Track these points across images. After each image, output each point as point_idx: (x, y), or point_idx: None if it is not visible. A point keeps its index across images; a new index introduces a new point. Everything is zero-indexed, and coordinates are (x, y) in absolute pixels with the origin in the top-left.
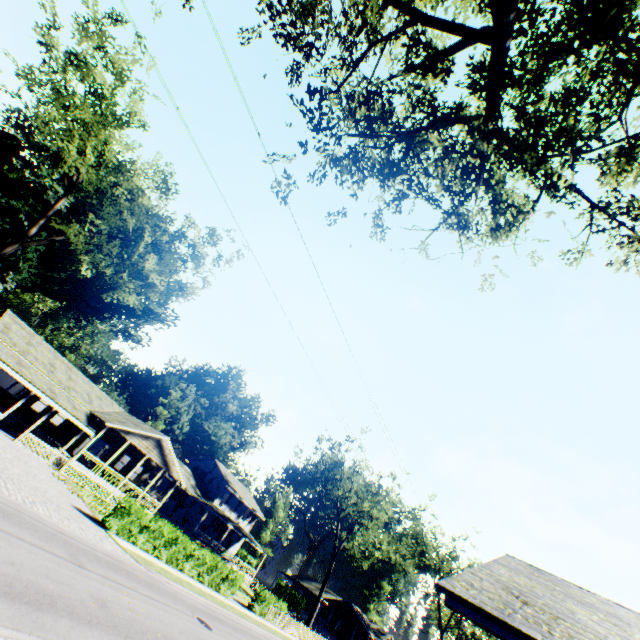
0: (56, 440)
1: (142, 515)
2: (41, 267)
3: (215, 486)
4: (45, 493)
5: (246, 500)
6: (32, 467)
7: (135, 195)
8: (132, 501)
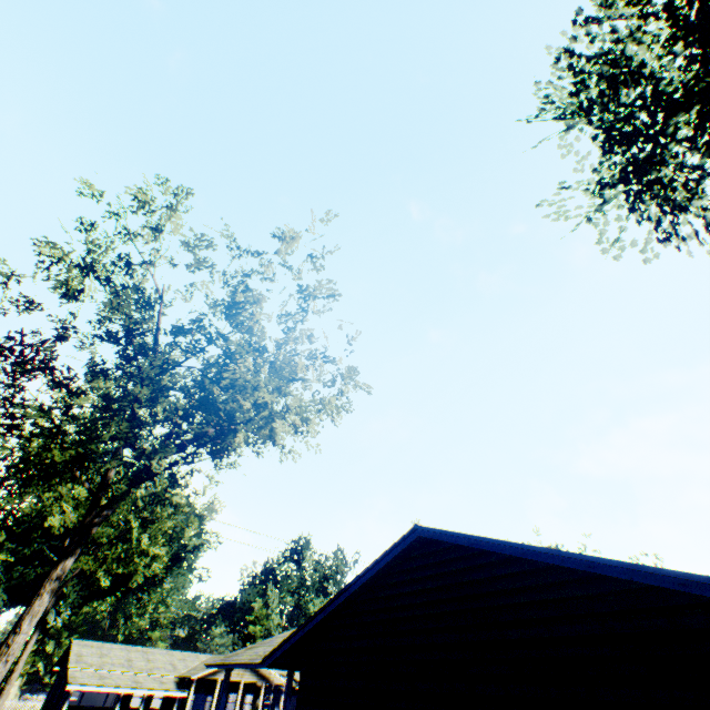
0: None
1: None
2: (83, 579)
3: None
4: None
5: None
6: None
7: None
8: None
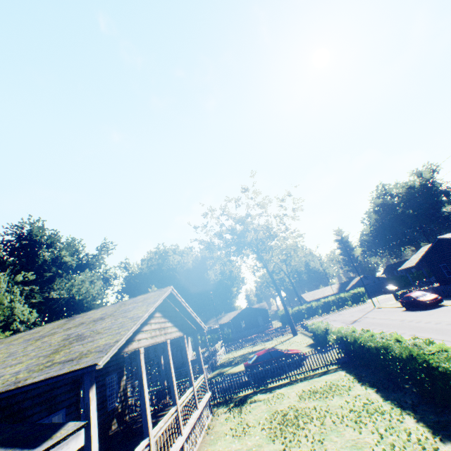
0: None
1: None
2: None
3: None
4: None
5: None
6: None
7: None
8: None
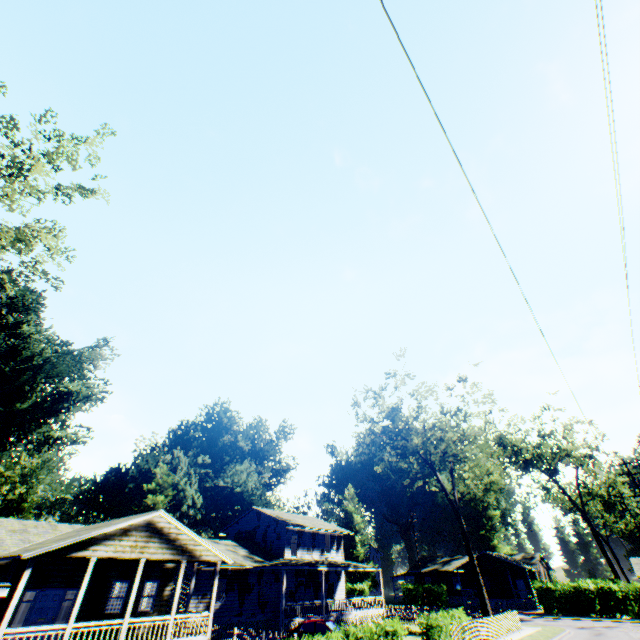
0: None
1: None
2: None
3: (273, 537)
4: None
5: (319, 527)
6: None
7: None
8: None
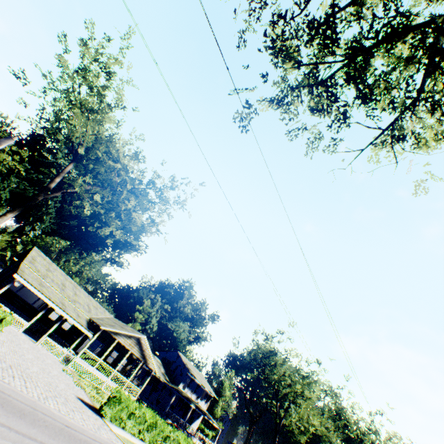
0: (65, 341)
1: (129, 403)
2: (57, 218)
3: (179, 373)
4: (56, 387)
5: (202, 384)
6: (47, 364)
7: (119, 158)
8: (121, 391)
